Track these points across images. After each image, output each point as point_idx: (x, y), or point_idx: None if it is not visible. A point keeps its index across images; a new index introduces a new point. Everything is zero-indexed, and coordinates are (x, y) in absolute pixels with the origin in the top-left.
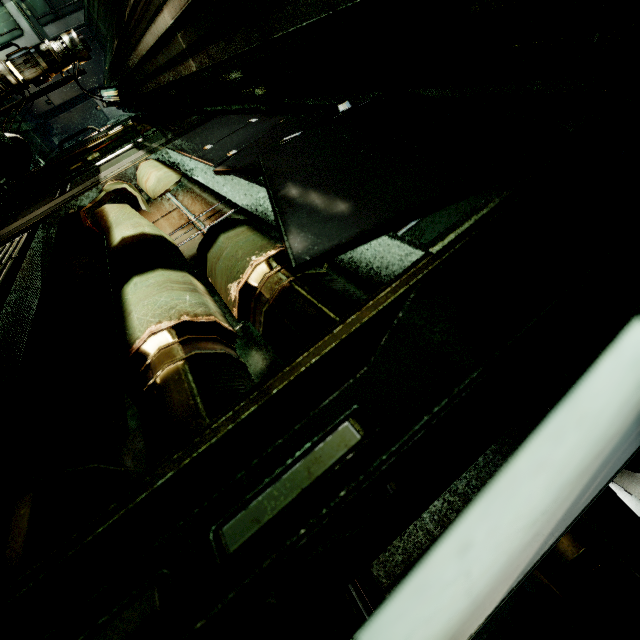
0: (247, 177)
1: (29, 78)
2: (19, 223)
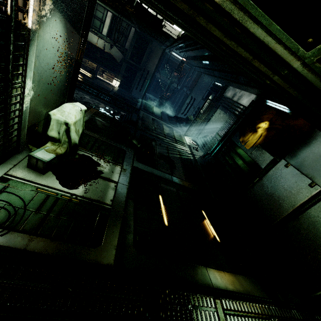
0: None
1: None
2: None
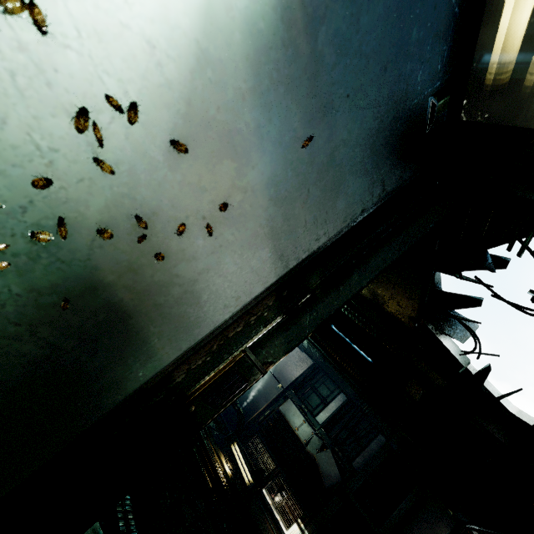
0: None
1: None
2: None
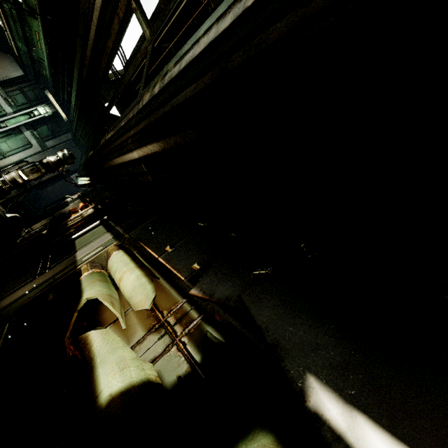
0: (230, 317)
1: (32, 178)
2: (4, 304)
